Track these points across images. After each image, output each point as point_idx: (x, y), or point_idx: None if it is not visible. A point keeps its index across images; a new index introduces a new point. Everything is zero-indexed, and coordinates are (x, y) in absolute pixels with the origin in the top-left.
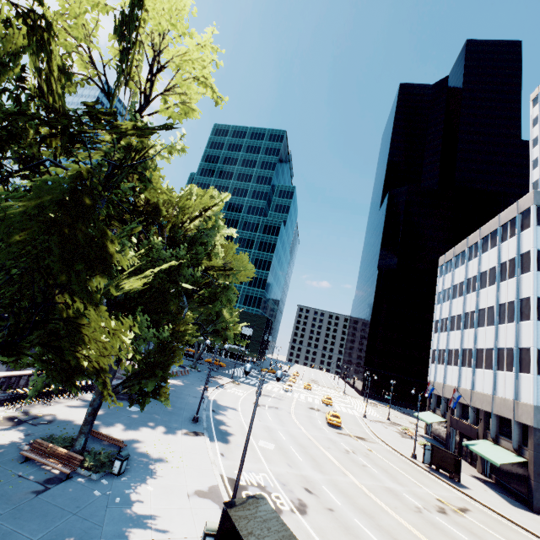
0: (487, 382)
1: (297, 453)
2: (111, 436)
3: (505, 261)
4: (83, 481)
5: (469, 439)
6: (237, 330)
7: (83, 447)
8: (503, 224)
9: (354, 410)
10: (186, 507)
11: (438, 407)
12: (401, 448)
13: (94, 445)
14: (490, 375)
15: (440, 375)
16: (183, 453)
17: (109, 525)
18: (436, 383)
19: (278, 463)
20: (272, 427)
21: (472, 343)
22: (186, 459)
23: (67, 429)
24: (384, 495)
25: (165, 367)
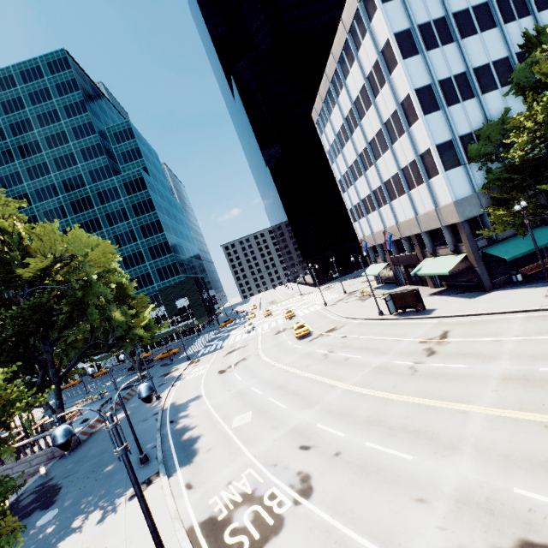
0: (406, 208)
1: (278, 402)
2: None
3: (370, 72)
4: None
5: (413, 266)
6: (145, 320)
7: None
8: (349, 27)
9: (315, 305)
10: None
11: (377, 257)
12: (367, 313)
13: None
14: (406, 200)
15: (366, 229)
16: (127, 541)
17: None
18: (366, 237)
19: (260, 437)
20: (243, 389)
21: (379, 180)
22: None
23: None
24: (378, 380)
25: None
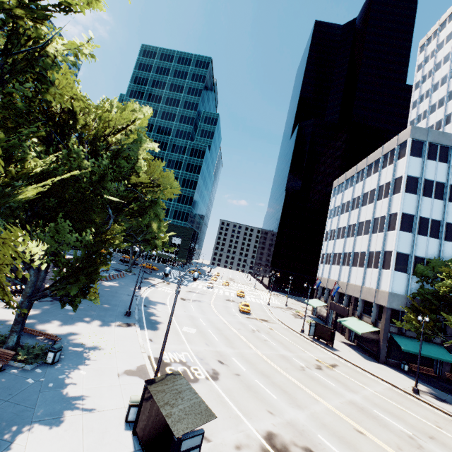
0: (359, 277)
1: (214, 335)
2: (45, 332)
3: (383, 185)
4: (16, 372)
5: (342, 317)
6: (165, 239)
7: (16, 343)
8: (385, 153)
9: (261, 300)
10: (115, 384)
11: (322, 296)
12: (293, 326)
13: (29, 340)
14: (362, 272)
15: (326, 273)
16: (115, 341)
17: (41, 406)
18: (323, 278)
19: (197, 343)
20: (194, 316)
21: (352, 248)
22: (117, 346)
23: (1, 328)
24: (278, 360)
25: (92, 272)
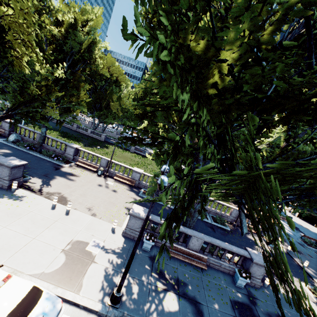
0: None
1: None
2: None
3: None
4: None
5: None
6: None
7: None
8: None
9: None
10: None
11: None
12: None
13: None
14: None
15: None
16: None
17: None
18: None
19: None
20: None
21: None
22: None
23: None
24: None
25: None
